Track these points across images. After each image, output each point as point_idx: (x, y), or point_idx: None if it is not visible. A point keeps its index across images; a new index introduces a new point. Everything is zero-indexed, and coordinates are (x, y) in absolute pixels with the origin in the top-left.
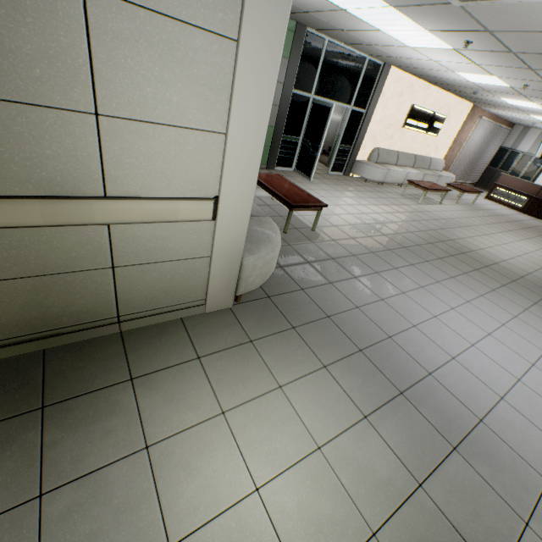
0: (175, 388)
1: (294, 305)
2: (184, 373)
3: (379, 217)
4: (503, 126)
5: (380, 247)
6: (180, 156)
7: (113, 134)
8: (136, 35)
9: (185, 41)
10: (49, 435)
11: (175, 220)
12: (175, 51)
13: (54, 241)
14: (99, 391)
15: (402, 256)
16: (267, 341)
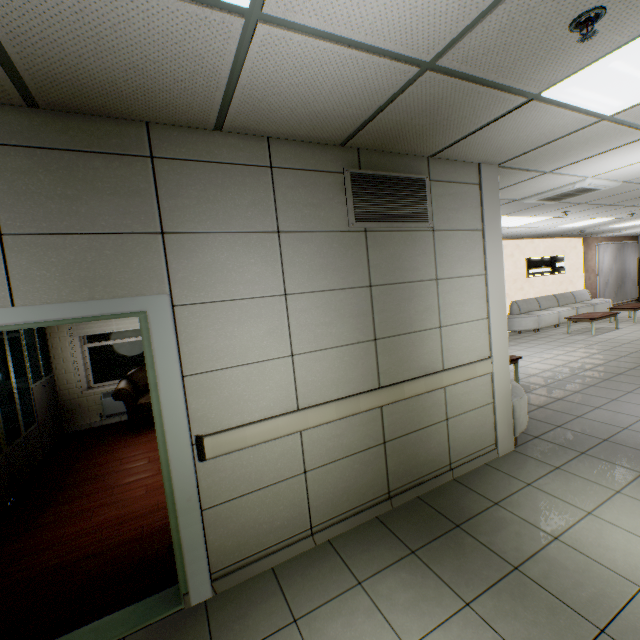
0: (533, 504)
1: (564, 438)
2: (528, 494)
3: (566, 357)
4: (626, 242)
5: (594, 380)
6: (470, 337)
7: (445, 334)
8: (451, 288)
9: (467, 283)
10: (480, 539)
11: (475, 376)
12: (464, 288)
13: (423, 404)
14: (482, 513)
15: (625, 381)
16: (570, 465)
